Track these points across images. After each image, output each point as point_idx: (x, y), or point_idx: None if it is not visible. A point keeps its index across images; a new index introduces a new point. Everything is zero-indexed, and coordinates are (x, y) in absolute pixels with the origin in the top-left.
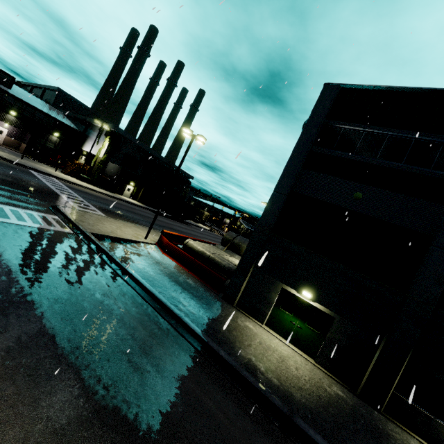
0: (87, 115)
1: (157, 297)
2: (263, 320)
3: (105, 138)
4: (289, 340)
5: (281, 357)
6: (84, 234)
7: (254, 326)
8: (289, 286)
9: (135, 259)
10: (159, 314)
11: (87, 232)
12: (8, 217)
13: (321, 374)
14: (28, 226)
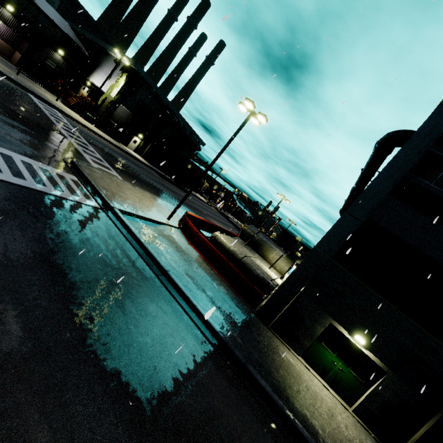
0: (97, 36)
1: (213, 328)
2: (301, 352)
3: (121, 74)
4: (326, 380)
5: (329, 410)
6: (113, 212)
7: (293, 359)
8: (340, 324)
9: (166, 251)
10: (221, 356)
11: (115, 208)
12: (22, 176)
13: (362, 430)
14: (48, 194)
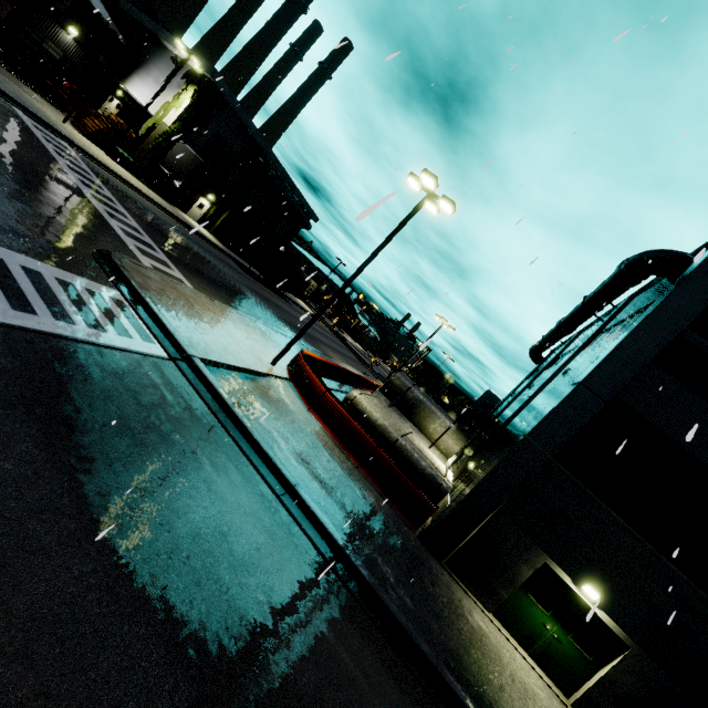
0: (136, 6)
1: (381, 599)
2: (493, 607)
3: (184, 85)
4: (530, 653)
5: None
6: (191, 365)
7: (484, 621)
8: (560, 565)
9: (277, 433)
10: (399, 656)
11: (195, 358)
12: (29, 305)
13: None
14: (80, 341)
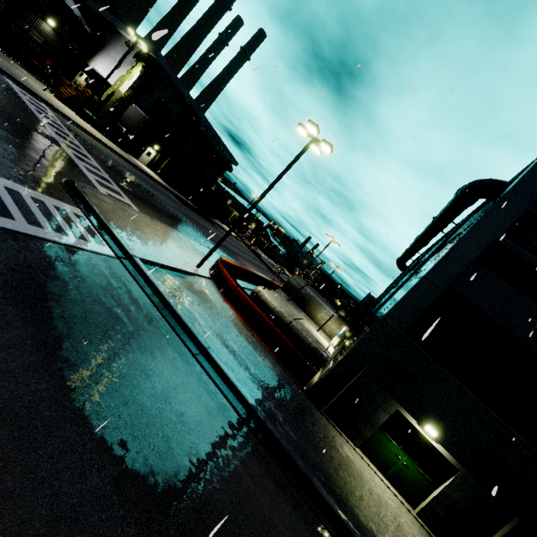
0: (100, 4)
1: (268, 428)
2: (359, 443)
3: (135, 63)
4: (387, 477)
5: (395, 518)
6: (132, 262)
7: (352, 453)
8: (408, 411)
9: (198, 314)
10: (279, 467)
11: (135, 257)
12: (9, 213)
13: None
14: (47, 240)
